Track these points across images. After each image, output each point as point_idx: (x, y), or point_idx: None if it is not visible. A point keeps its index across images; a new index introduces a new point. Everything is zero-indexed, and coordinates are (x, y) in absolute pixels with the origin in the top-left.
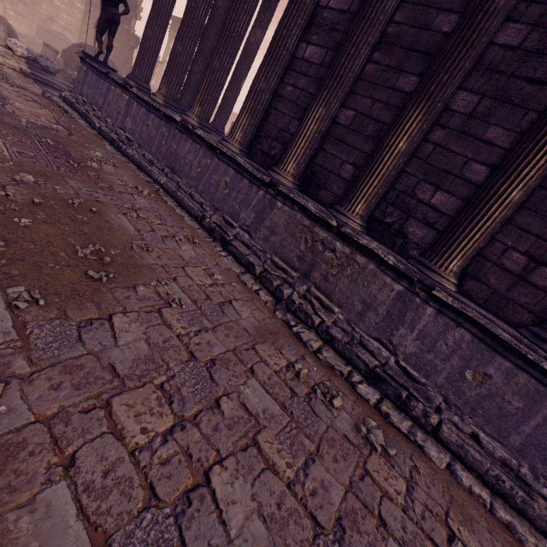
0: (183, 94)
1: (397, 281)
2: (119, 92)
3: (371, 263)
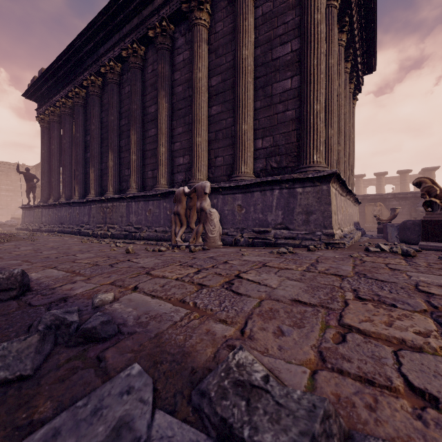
0: None
1: (124, 202)
2: (38, 210)
3: (117, 203)
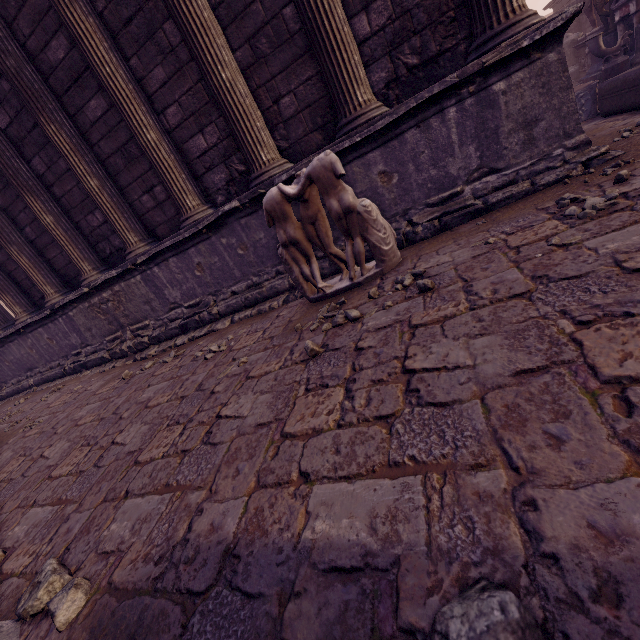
0: None
1: (135, 276)
2: None
3: (121, 283)
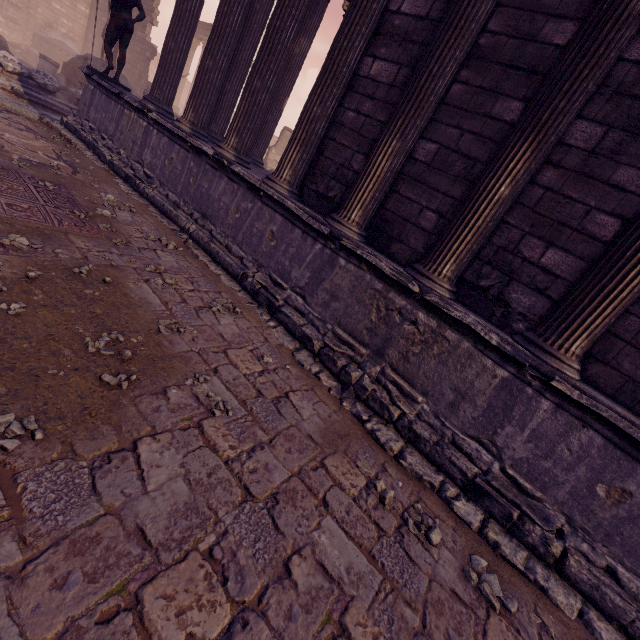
0: (213, 118)
1: (500, 365)
2: (134, 117)
3: (465, 341)
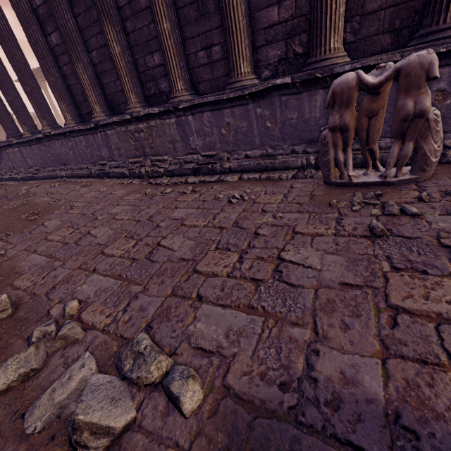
0: None
1: (170, 118)
2: (12, 150)
3: (157, 120)
